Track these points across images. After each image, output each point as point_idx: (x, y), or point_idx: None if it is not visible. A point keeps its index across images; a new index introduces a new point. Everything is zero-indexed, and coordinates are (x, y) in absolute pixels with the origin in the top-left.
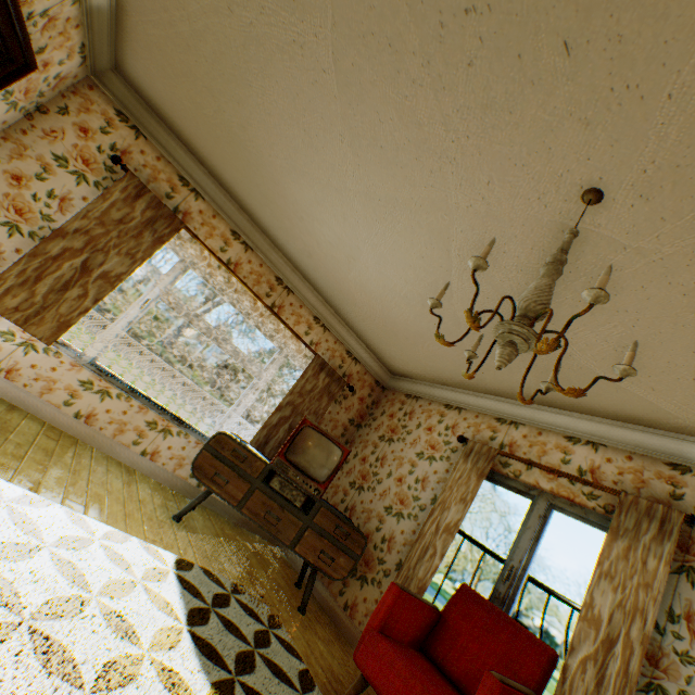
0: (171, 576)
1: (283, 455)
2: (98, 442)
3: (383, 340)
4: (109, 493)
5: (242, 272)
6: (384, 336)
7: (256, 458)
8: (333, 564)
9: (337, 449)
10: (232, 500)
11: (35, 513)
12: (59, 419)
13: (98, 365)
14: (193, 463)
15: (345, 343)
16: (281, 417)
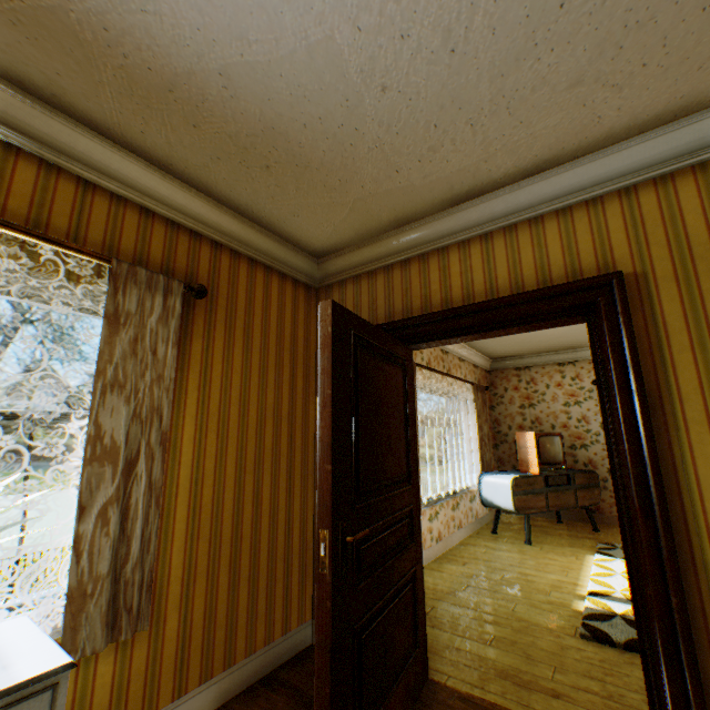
0: (621, 562)
1: (539, 463)
2: (447, 545)
3: (508, 346)
4: (529, 560)
5: (432, 364)
6: (513, 344)
7: (536, 477)
8: (593, 496)
9: (557, 437)
10: (542, 509)
11: (613, 586)
12: (434, 552)
13: (421, 501)
14: (514, 508)
15: (472, 361)
16: (479, 440)
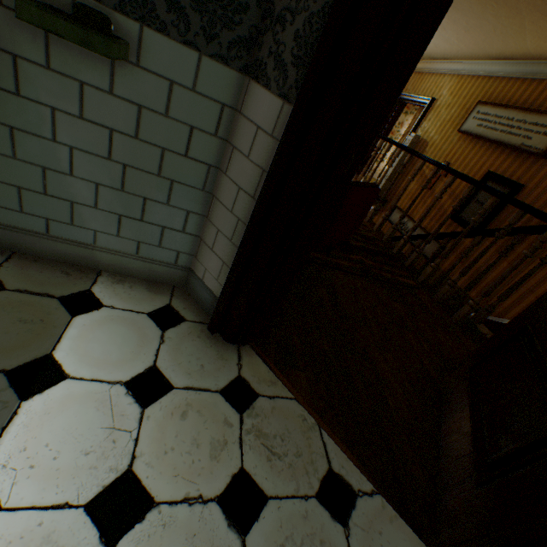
0: None
1: None
2: None
3: None
4: None
5: None
6: None
7: None
8: None
9: None
10: None
11: None
12: None
13: None
14: None
15: None
16: None
